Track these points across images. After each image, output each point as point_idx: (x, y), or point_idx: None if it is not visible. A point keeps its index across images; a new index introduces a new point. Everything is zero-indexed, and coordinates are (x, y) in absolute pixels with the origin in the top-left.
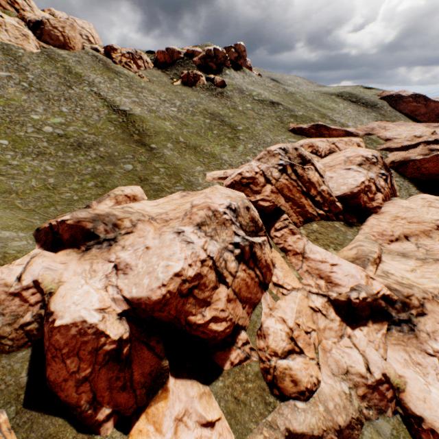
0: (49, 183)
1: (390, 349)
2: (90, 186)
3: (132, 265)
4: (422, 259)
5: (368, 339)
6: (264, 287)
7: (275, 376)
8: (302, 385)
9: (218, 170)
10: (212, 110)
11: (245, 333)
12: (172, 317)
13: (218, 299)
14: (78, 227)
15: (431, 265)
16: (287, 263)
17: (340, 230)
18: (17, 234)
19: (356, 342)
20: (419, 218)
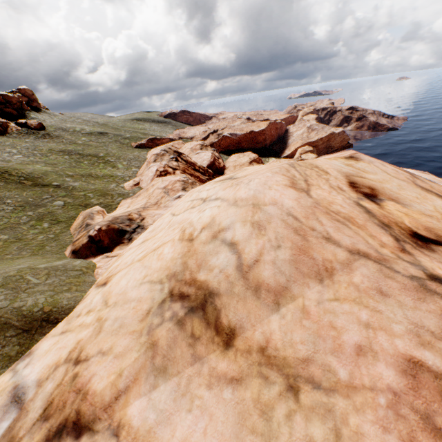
0: (6, 239)
1: None
2: (48, 226)
3: None
4: None
5: None
6: None
7: None
8: None
9: (126, 182)
10: (57, 148)
11: None
12: None
13: None
14: (110, 230)
15: None
16: None
17: None
18: (64, 261)
19: None
20: (242, 163)
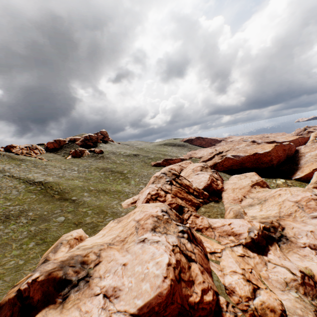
0: None
1: (289, 256)
2: (32, 246)
3: (118, 286)
4: (259, 203)
5: (277, 256)
6: (207, 258)
7: (260, 316)
8: (277, 309)
9: (127, 199)
10: (101, 166)
11: (222, 296)
12: (179, 306)
13: (196, 274)
14: (49, 280)
15: (265, 203)
16: (206, 236)
17: (215, 206)
18: None
19: (274, 262)
20: (242, 185)
